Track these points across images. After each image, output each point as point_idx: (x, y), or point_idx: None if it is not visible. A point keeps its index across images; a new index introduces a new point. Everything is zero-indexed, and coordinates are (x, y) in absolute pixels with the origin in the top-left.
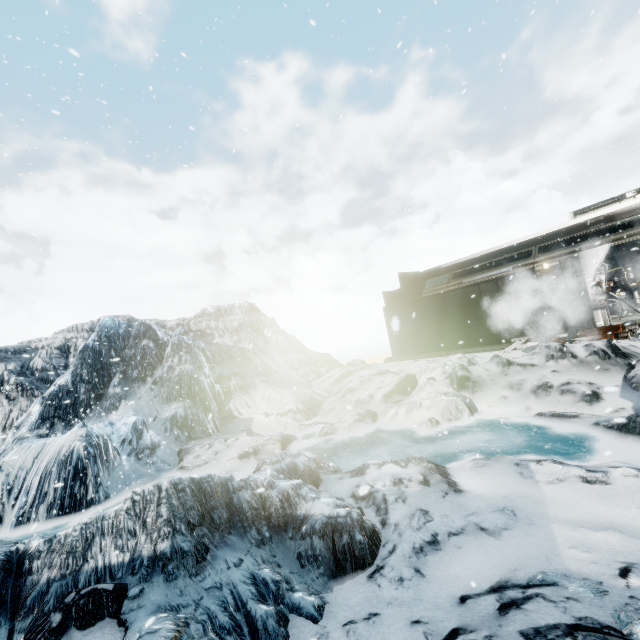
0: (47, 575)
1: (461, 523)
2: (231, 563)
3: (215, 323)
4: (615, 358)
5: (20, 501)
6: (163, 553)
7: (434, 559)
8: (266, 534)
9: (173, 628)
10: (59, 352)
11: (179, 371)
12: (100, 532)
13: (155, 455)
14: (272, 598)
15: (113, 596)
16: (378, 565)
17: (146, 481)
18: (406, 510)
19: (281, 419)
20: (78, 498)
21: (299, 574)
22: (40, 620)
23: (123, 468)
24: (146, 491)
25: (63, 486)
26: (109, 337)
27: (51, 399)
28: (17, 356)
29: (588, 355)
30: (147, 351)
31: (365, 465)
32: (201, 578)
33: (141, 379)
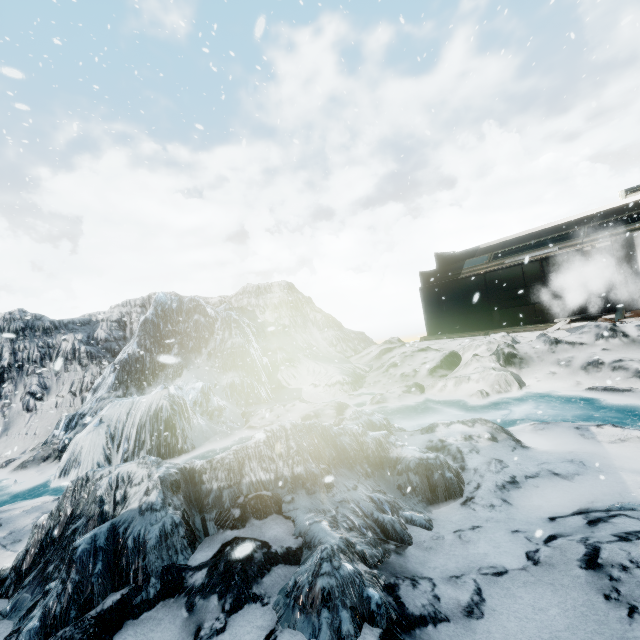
0: (217, 485)
1: (535, 469)
2: (349, 487)
3: (256, 300)
4: None
5: (123, 447)
6: (300, 474)
7: (516, 494)
8: (368, 470)
9: (330, 521)
10: (117, 325)
11: (231, 344)
12: (247, 457)
13: (223, 416)
14: (389, 512)
15: (274, 500)
16: (467, 496)
17: (222, 436)
18: (482, 459)
19: (329, 390)
20: (171, 447)
21: (402, 500)
22: (224, 513)
23: (200, 425)
24: (274, 429)
25: (157, 436)
26: (165, 311)
27: (123, 366)
28: (82, 328)
29: None
30: (199, 325)
31: (434, 424)
32: (331, 495)
33: (197, 350)
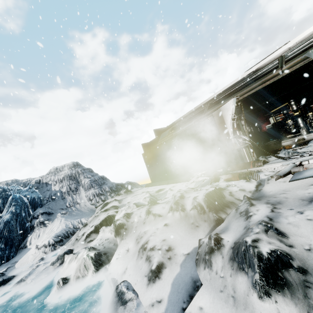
0: None
1: None
2: None
3: (53, 177)
4: (208, 213)
5: None
6: None
7: None
8: None
9: None
10: None
11: (1, 220)
12: None
13: None
14: None
15: None
16: None
17: None
18: None
19: (37, 252)
20: None
21: None
22: None
23: None
24: None
25: None
26: None
27: None
28: None
29: (191, 209)
30: None
31: None
32: None
33: None
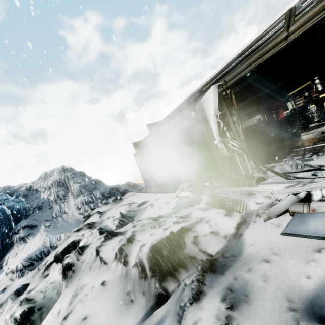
0: None
1: None
2: None
3: (43, 183)
4: (150, 280)
5: None
6: None
7: None
8: None
9: None
10: None
11: None
12: None
13: None
14: None
15: None
16: None
17: None
18: None
19: (5, 278)
20: None
21: None
22: None
23: None
24: None
25: None
26: None
27: None
28: None
29: (133, 265)
30: None
31: None
32: None
33: None
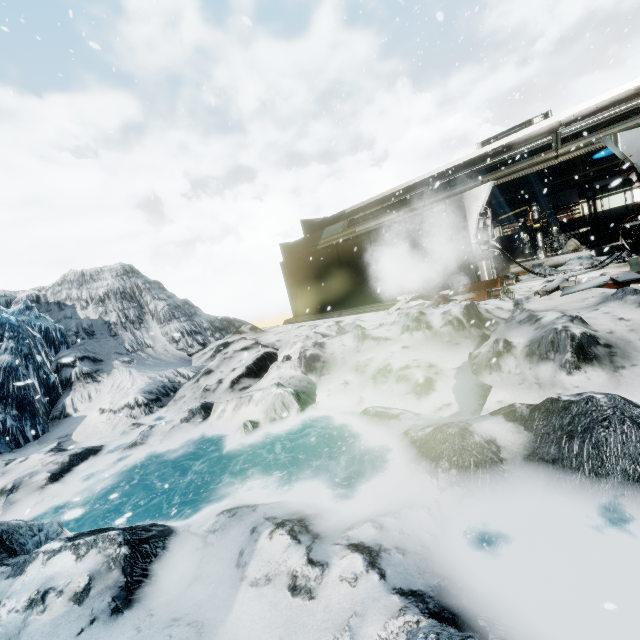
0: None
1: None
2: None
3: (77, 292)
4: (469, 328)
5: None
6: None
7: None
8: None
9: None
10: None
11: None
12: None
13: None
14: None
15: None
16: None
17: None
18: None
19: (114, 417)
20: None
21: None
22: None
23: None
24: None
25: None
26: None
27: None
28: None
29: (443, 325)
30: None
31: (32, 555)
32: None
33: None
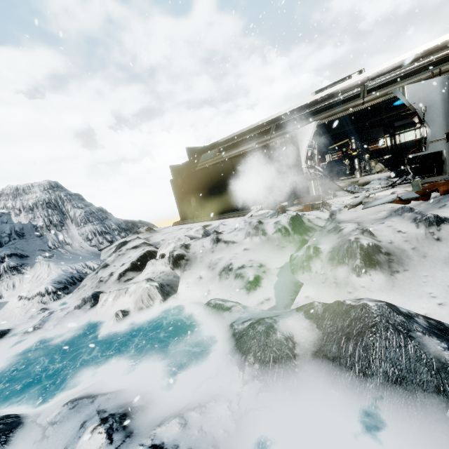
0: None
1: None
2: None
3: (12, 202)
4: (293, 235)
5: None
6: None
7: None
8: None
9: None
10: None
11: None
12: None
13: None
14: None
15: None
16: None
17: None
18: None
19: (28, 303)
20: None
21: None
22: None
23: None
24: None
25: None
26: None
27: None
28: None
29: (274, 232)
30: None
31: None
32: None
33: None
